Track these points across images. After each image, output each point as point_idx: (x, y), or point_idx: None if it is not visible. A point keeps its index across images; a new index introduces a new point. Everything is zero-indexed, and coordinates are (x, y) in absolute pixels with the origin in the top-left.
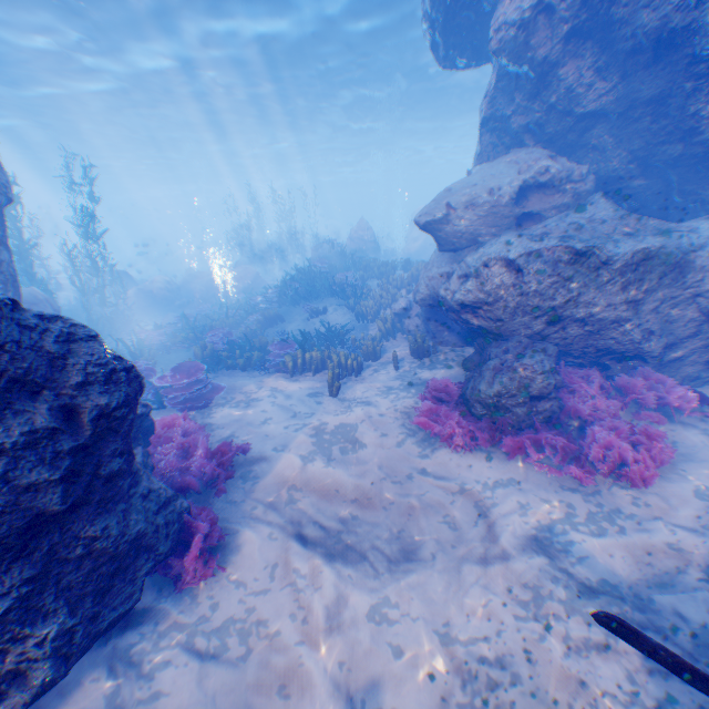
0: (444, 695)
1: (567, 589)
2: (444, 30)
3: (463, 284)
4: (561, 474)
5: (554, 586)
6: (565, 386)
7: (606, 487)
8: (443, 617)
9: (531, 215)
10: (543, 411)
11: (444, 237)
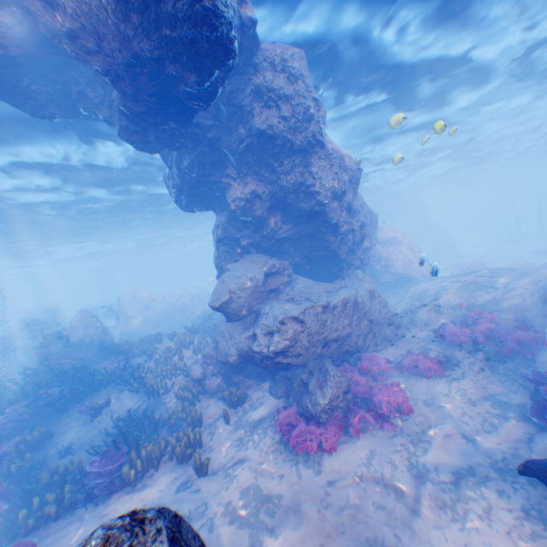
0: None
1: (451, 490)
2: (190, 194)
3: (271, 337)
4: (384, 430)
5: (447, 493)
6: None
7: (403, 424)
8: None
9: (274, 289)
10: (351, 398)
11: (232, 311)
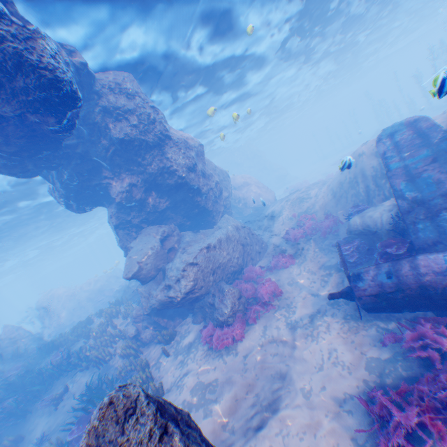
0: (339, 373)
1: (310, 326)
2: (78, 199)
3: (179, 282)
4: (269, 311)
5: (308, 329)
6: None
7: (279, 302)
8: (312, 367)
9: (170, 248)
10: (244, 300)
11: (144, 275)
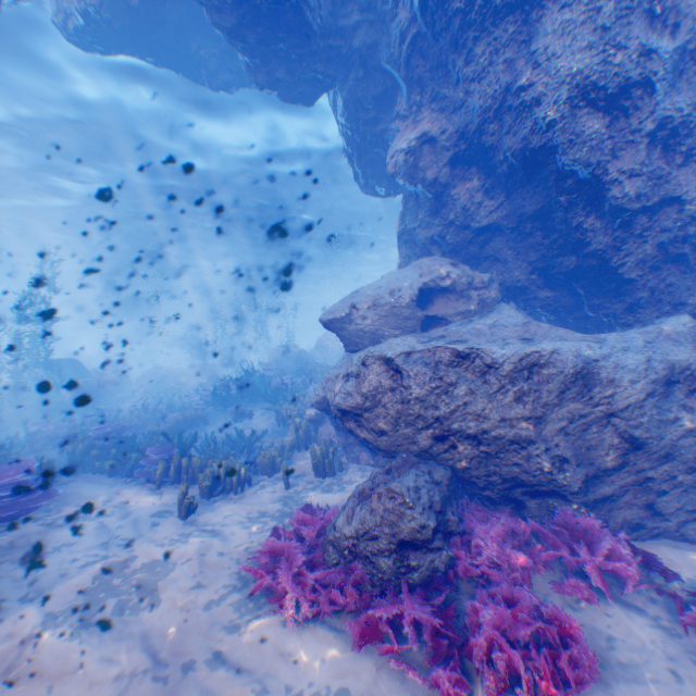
0: None
1: None
2: (361, 163)
3: (344, 383)
4: (425, 689)
5: None
6: (466, 526)
7: None
8: None
9: (437, 319)
10: (418, 565)
11: (348, 336)
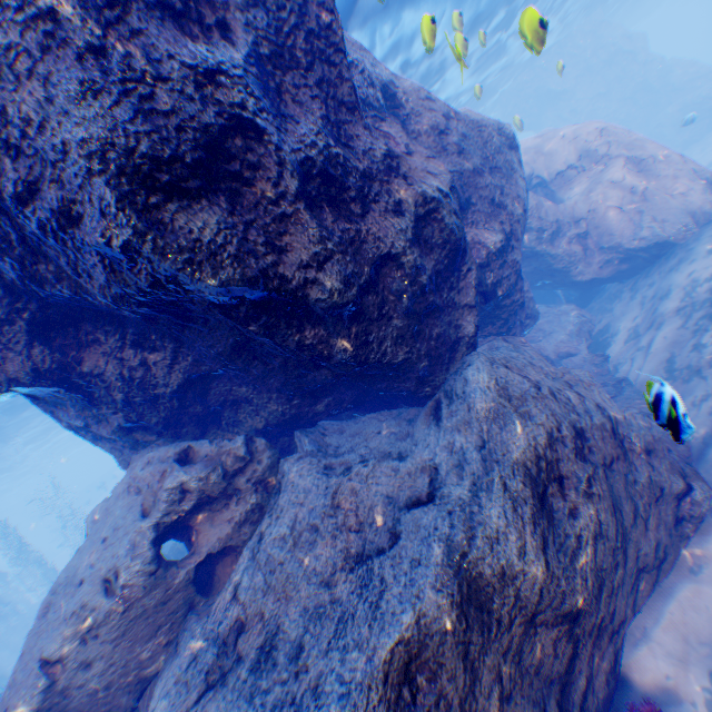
0: None
1: None
2: None
3: None
4: None
5: None
6: None
7: None
8: None
9: (215, 552)
10: None
11: None
